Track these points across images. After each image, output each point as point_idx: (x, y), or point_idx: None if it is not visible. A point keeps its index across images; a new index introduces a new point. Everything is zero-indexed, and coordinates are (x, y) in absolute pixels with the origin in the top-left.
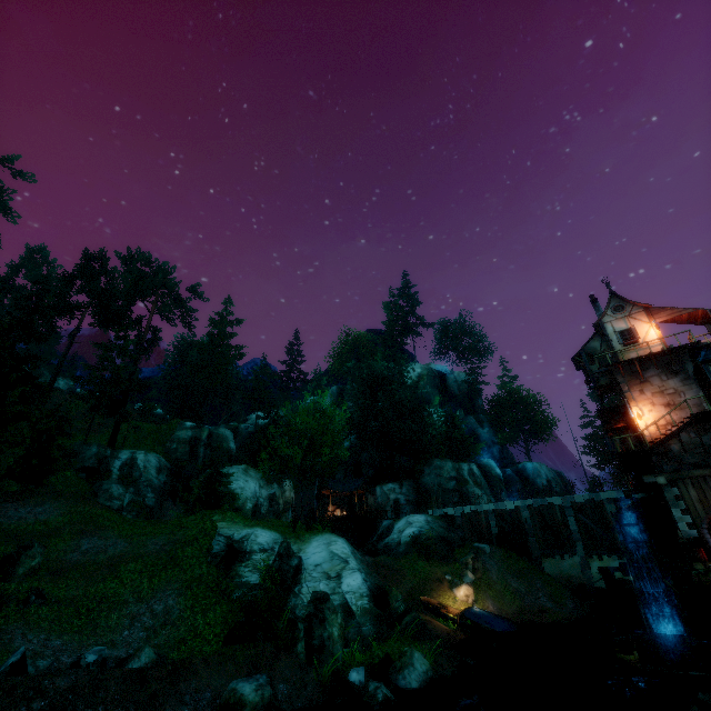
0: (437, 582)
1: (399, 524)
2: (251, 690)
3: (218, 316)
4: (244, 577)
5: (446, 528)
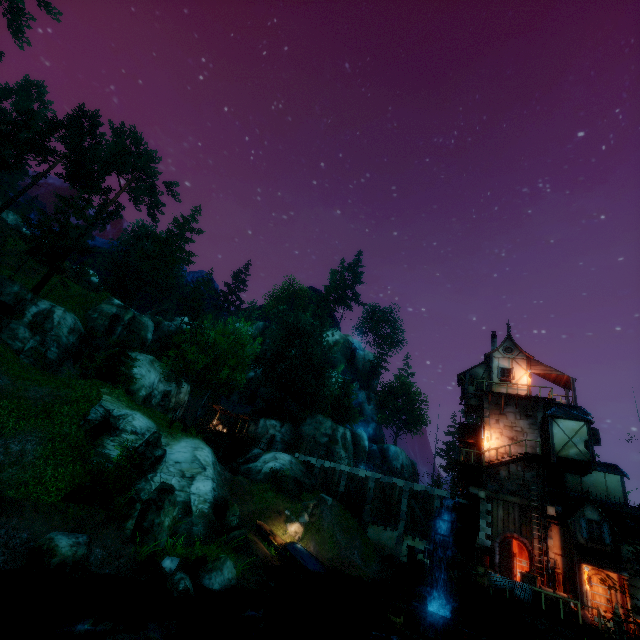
0: (276, 513)
1: (266, 456)
2: (67, 544)
3: (183, 218)
4: (107, 449)
5: (304, 473)
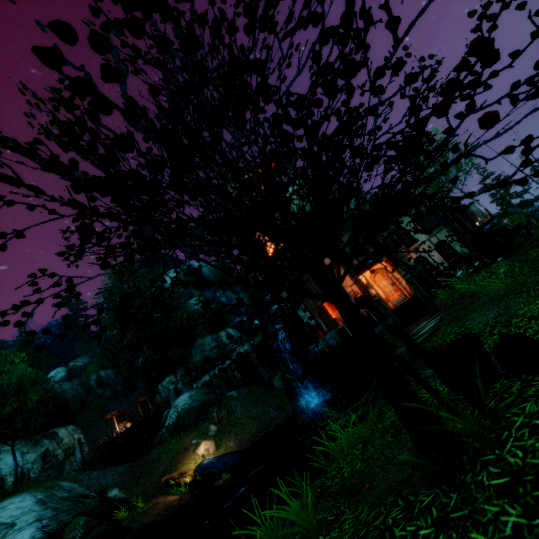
0: (184, 452)
1: (171, 411)
2: None
3: None
4: None
5: (207, 393)
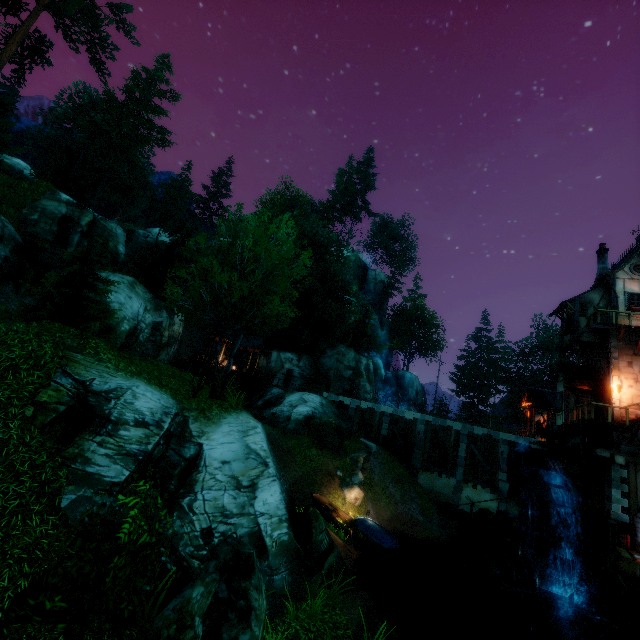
0: (328, 477)
1: (291, 398)
2: None
3: (146, 72)
4: (94, 464)
5: (337, 415)
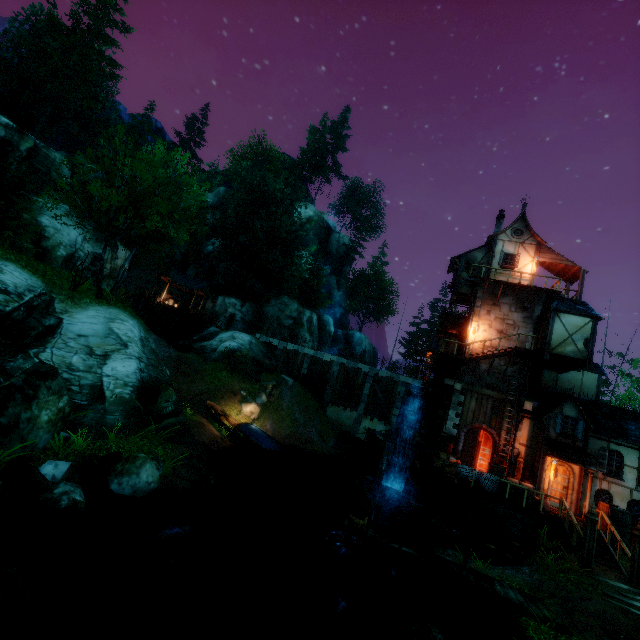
0: (231, 394)
1: (223, 335)
2: None
3: None
4: None
5: (264, 354)
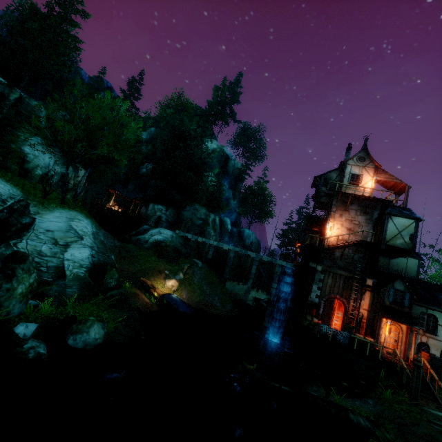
0: (158, 272)
1: (153, 231)
2: None
3: None
4: None
5: (182, 244)
